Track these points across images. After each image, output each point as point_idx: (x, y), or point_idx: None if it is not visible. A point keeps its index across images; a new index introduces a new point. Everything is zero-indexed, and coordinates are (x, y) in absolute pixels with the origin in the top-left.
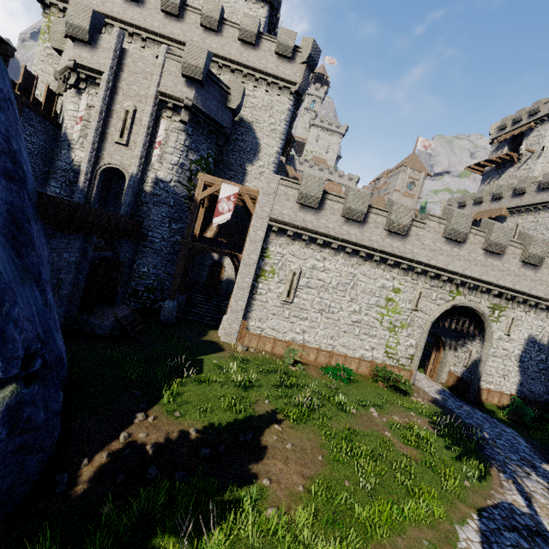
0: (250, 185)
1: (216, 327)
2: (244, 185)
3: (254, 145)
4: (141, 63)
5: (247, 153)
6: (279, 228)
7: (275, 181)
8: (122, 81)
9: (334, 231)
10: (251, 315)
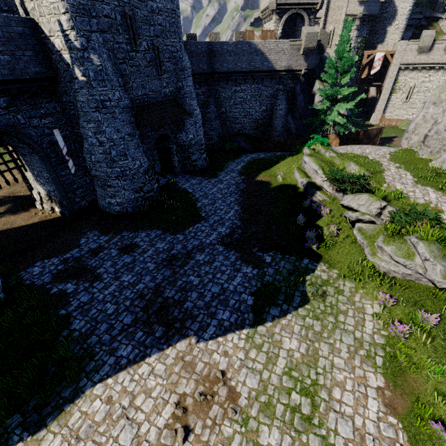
0: (388, 40)
1: (367, 120)
2: (385, 41)
3: (393, 12)
4: (337, 3)
5: (388, 19)
6: (404, 67)
7: (405, 44)
8: (328, 16)
9: (437, 60)
10: (386, 111)
